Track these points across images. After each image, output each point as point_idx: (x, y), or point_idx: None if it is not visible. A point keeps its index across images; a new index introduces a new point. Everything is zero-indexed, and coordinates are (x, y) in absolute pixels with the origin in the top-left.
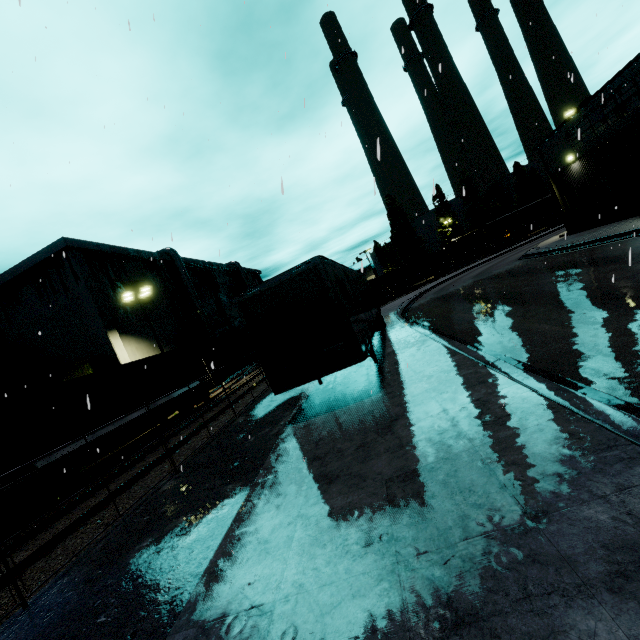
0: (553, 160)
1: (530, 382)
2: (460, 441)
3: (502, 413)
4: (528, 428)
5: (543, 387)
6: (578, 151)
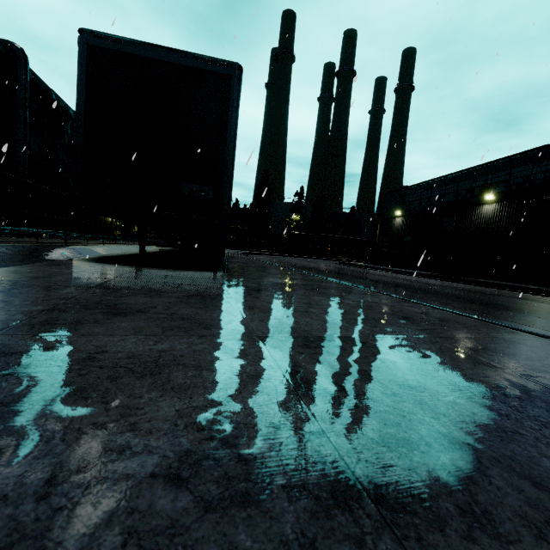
0: (387, 209)
1: (437, 305)
2: (389, 326)
3: (428, 317)
4: (495, 337)
5: (462, 311)
6: (405, 211)
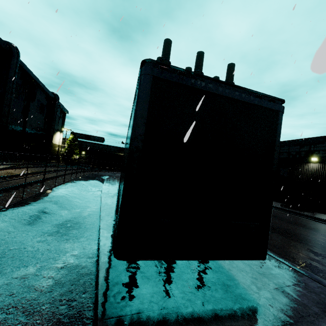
0: None
1: None
2: None
3: None
4: None
5: None
6: None
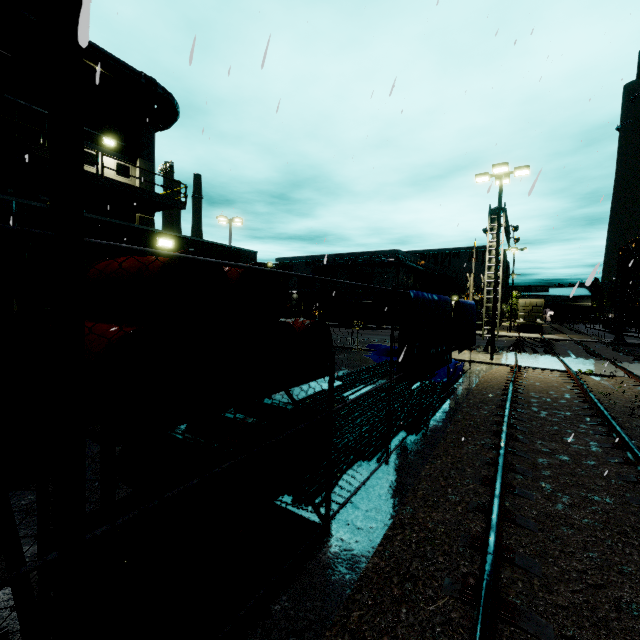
0: None
1: None
2: None
3: None
4: None
5: None
6: None
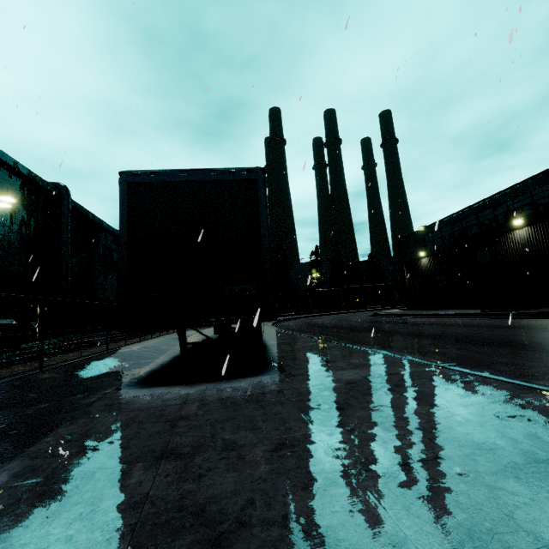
0: (409, 252)
1: None
2: None
3: None
4: None
5: None
6: (429, 251)
